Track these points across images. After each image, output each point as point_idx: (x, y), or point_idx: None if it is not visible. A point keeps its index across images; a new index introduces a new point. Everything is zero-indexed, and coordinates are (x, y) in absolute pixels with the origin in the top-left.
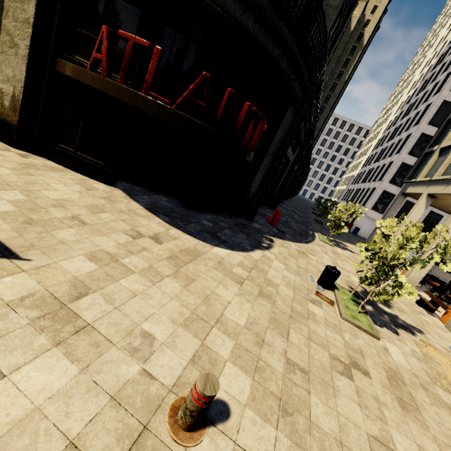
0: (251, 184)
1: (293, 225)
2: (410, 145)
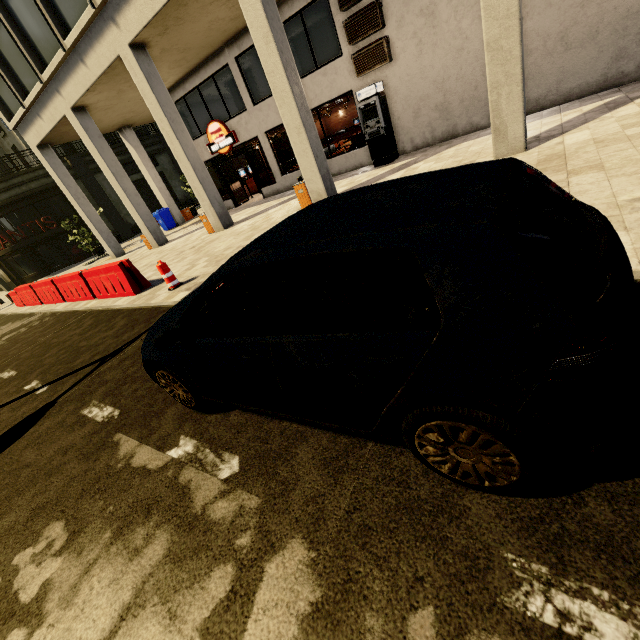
0: None
1: None
2: None
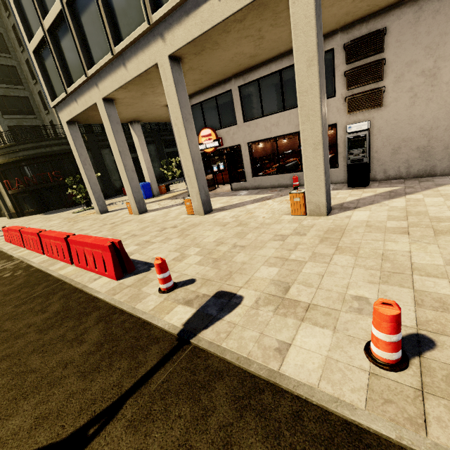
0: None
1: None
2: None
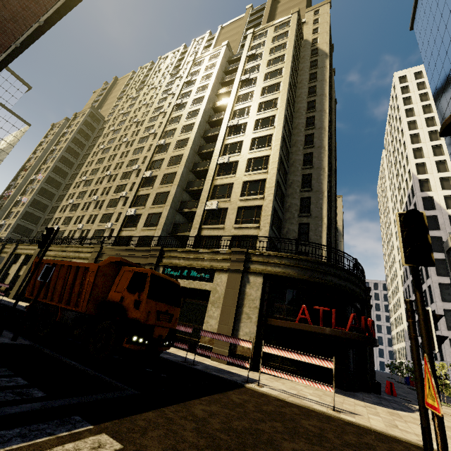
0: (367, 362)
1: (405, 395)
2: (437, 294)
